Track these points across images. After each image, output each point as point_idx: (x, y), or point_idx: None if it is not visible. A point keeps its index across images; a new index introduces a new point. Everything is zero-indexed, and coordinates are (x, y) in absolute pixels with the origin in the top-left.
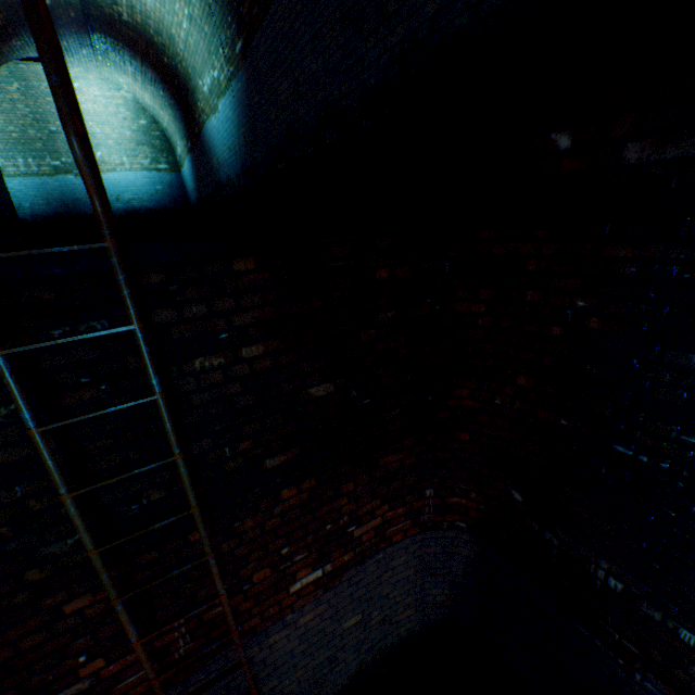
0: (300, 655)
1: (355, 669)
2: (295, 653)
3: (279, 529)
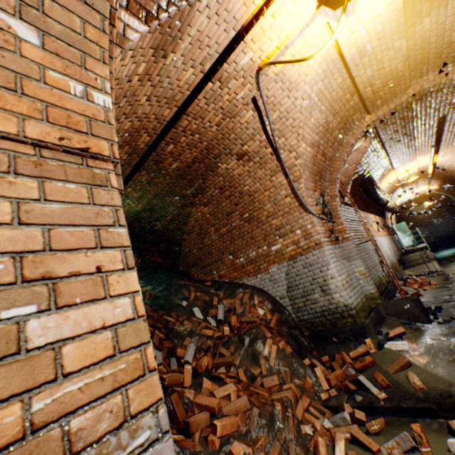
0: (439, 227)
1: (449, 231)
2: (438, 227)
3: (431, 215)
